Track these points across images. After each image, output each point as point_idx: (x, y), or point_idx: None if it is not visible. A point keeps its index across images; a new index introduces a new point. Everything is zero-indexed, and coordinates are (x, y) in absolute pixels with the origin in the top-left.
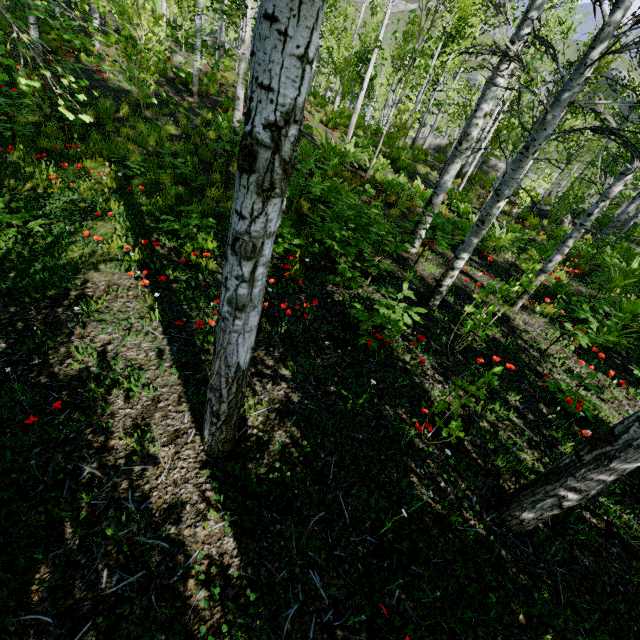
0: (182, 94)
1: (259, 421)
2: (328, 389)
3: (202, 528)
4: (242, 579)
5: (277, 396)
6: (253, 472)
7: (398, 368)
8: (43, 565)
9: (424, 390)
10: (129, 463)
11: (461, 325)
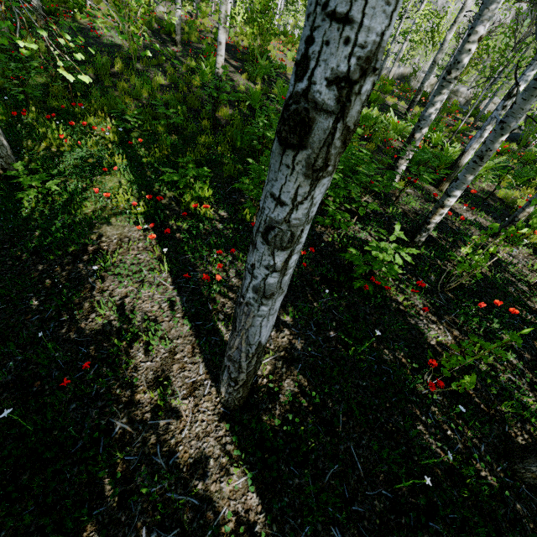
0: (167, 44)
1: (267, 370)
2: (328, 334)
3: (227, 484)
4: (268, 536)
5: (281, 343)
6: (267, 424)
7: (392, 309)
8: (89, 523)
9: (419, 332)
10: (155, 417)
11: (447, 260)
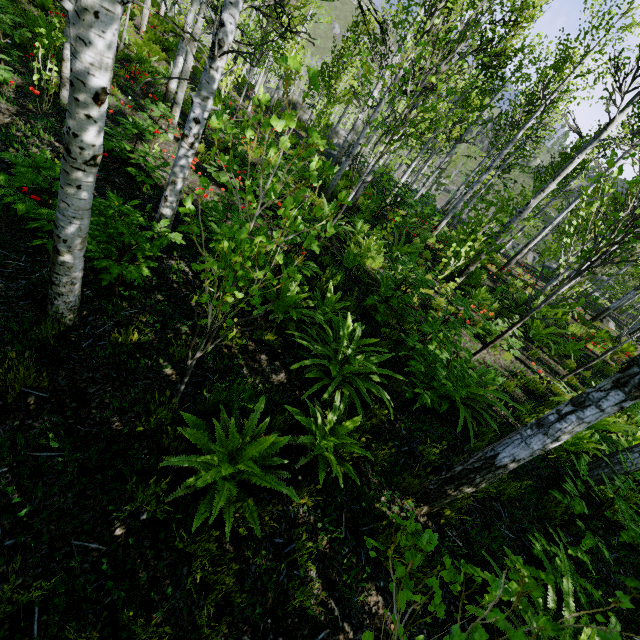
0: None
1: None
2: None
3: None
4: None
5: None
6: None
7: None
8: None
9: None
10: None
11: None
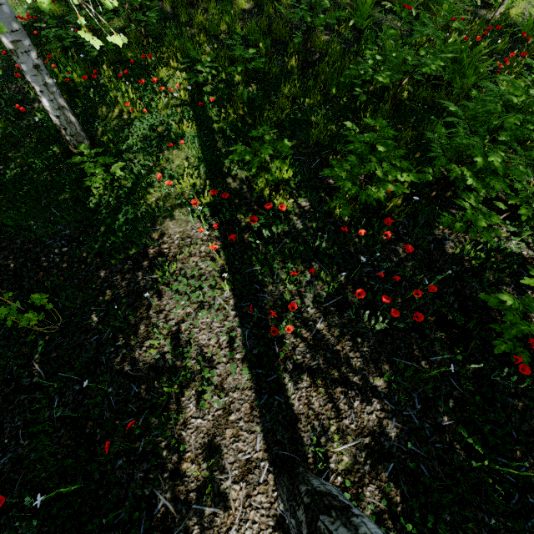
0: None
1: (344, 463)
2: (439, 420)
3: None
4: None
5: (367, 423)
6: None
7: None
8: None
9: None
10: (200, 500)
11: None
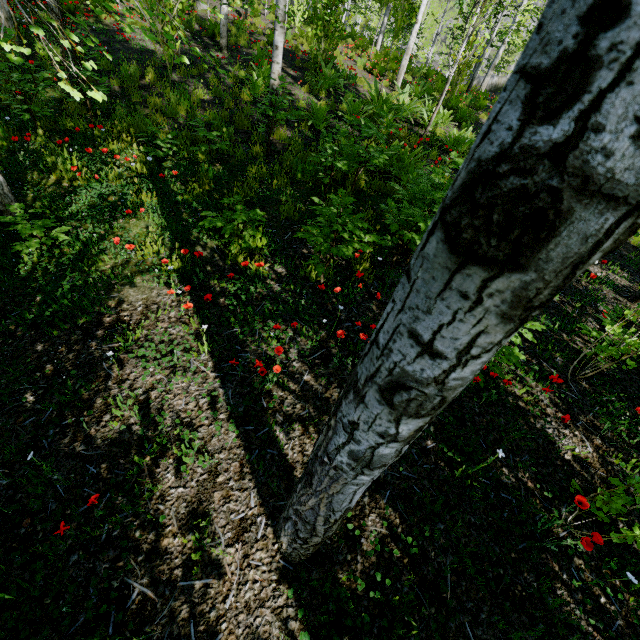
0: (210, 49)
1: None
2: (424, 444)
3: None
4: None
5: None
6: (346, 586)
7: (509, 407)
8: None
9: (548, 440)
10: (187, 575)
11: (575, 334)
